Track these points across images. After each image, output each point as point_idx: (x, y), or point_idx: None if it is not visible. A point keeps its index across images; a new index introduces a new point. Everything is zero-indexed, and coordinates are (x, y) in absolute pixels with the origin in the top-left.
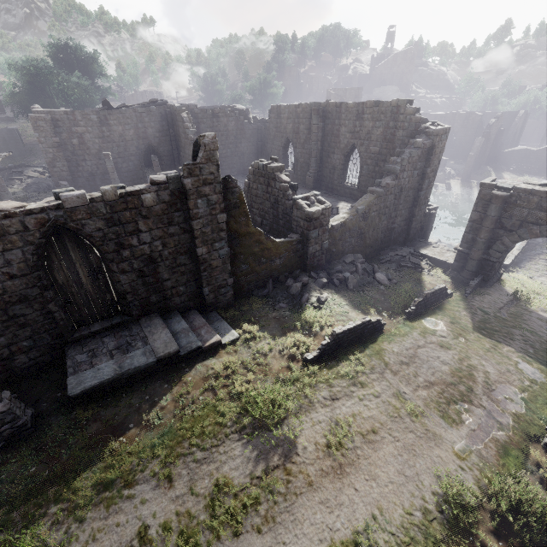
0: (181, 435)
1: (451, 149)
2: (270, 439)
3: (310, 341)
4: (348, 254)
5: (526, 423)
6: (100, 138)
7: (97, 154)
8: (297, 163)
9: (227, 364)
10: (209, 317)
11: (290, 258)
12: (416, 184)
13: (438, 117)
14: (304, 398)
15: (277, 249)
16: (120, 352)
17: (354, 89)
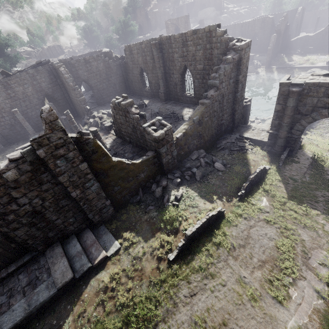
0: None
1: (256, 46)
2: None
3: (172, 238)
4: (193, 151)
5: None
6: (9, 99)
7: (11, 110)
8: (151, 84)
9: (113, 276)
10: (99, 231)
11: (150, 170)
12: (233, 88)
13: (243, 25)
14: (170, 300)
15: (139, 168)
16: (30, 288)
17: (183, 17)
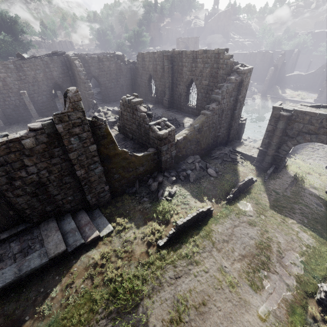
0: (63, 325)
1: (255, 75)
2: (127, 326)
3: (163, 228)
4: (190, 156)
5: (305, 283)
6: (18, 81)
7: (18, 92)
8: (157, 91)
9: (103, 254)
10: (94, 214)
11: (149, 165)
12: (232, 106)
13: (246, 55)
14: (156, 280)
15: (139, 161)
16: (22, 255)
17: (193, 38)
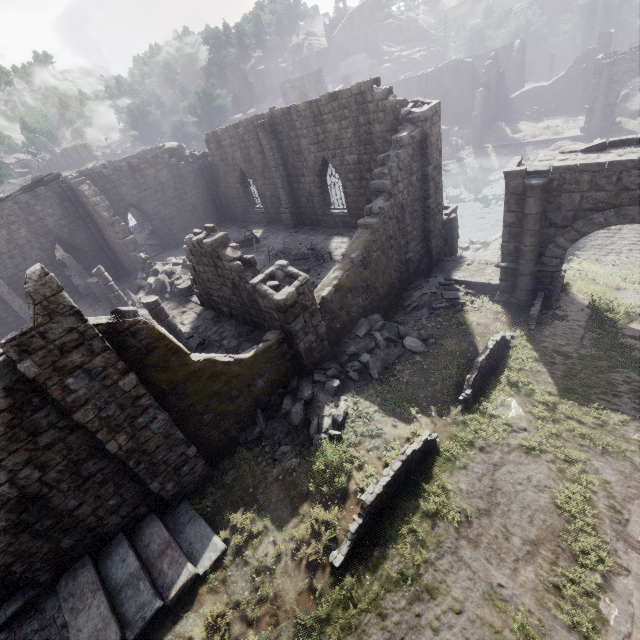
0: None
1: (450, 112)
2: None
3: (335, 514)
4: (359, 320)
5: None
6: None
7: None
8: (264, 199)
9: (212, 622)
10: (178, 518)
11: (276, 369)
12: (420, 191)
13: (422, 78)
14: None
15: (251, 369)
16: None
17: (311, 74)
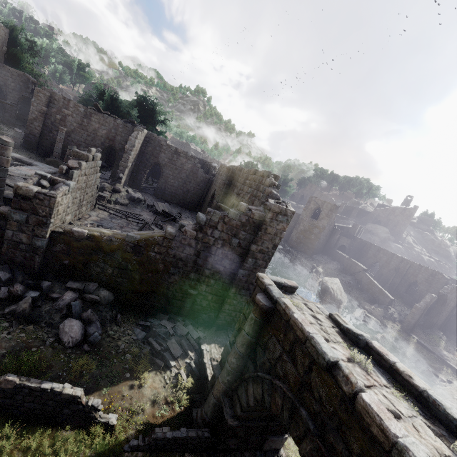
0: None
1: (411, 296)
2: None
3: None
4: (94, 282)
5: None
6: (78, 124)
7: (70, 132)
8: None
9: None
10: None
11: None
12: (238, 256)
13: (404, 261)
14: None
15: None
16: None
17: (331, 204)
